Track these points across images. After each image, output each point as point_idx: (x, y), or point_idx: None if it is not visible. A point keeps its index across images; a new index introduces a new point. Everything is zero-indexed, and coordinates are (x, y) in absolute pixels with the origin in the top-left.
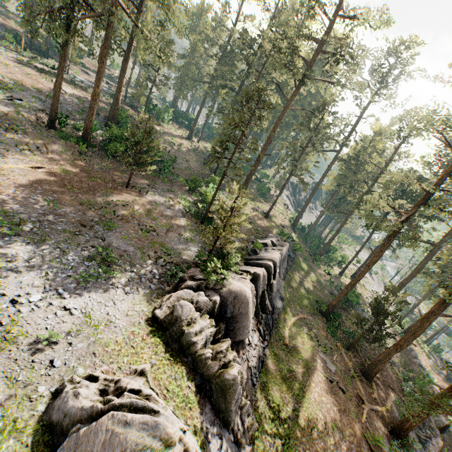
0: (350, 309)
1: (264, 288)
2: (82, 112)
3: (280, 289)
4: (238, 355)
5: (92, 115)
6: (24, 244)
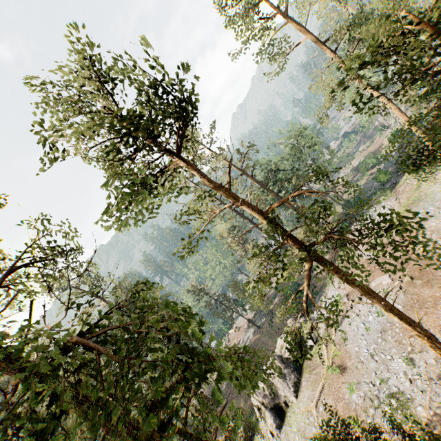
0: None
1: None
2: None
3: None
4: None
5: None
6: None
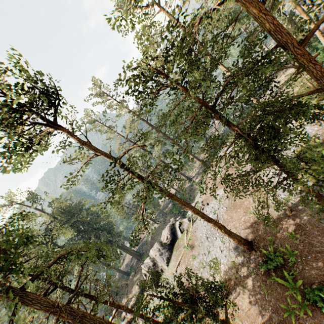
0: None
1: None
2: None
3: None
4: None
5: None
6: None
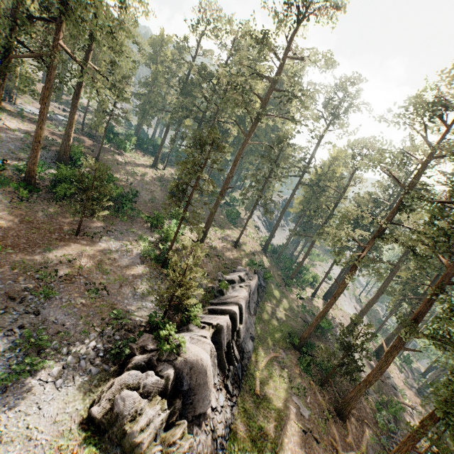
0: (323, 336)
1: (229, 339)
2: (28, 149)
3: (251, 328)
4: (199, 430)
5: (36, 157)
6: None
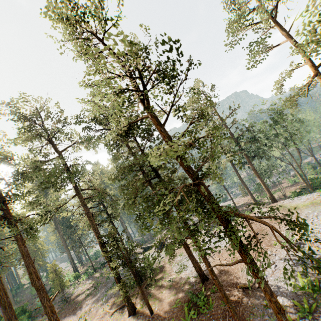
0: None
1: None
2: None
3: None
4: None
5: None
6: None
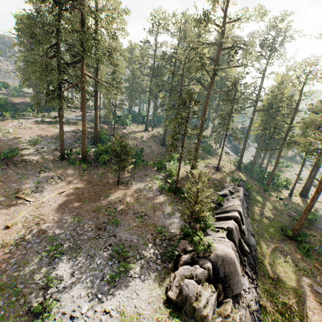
0: (311, 226)
1: (239, 237)
2: (78, 140)
3: (249, 227)
4: (239, 306)
5: (85, 143)
6: (67, 261)
